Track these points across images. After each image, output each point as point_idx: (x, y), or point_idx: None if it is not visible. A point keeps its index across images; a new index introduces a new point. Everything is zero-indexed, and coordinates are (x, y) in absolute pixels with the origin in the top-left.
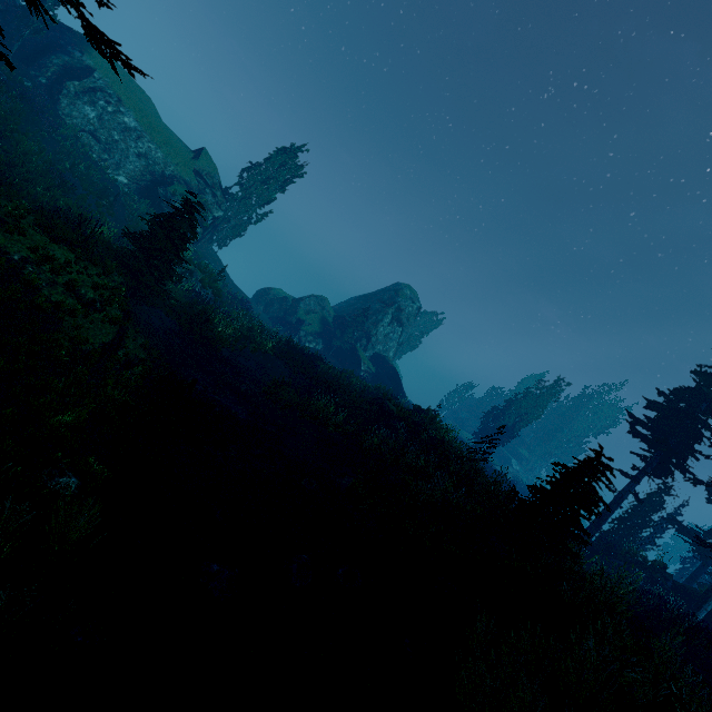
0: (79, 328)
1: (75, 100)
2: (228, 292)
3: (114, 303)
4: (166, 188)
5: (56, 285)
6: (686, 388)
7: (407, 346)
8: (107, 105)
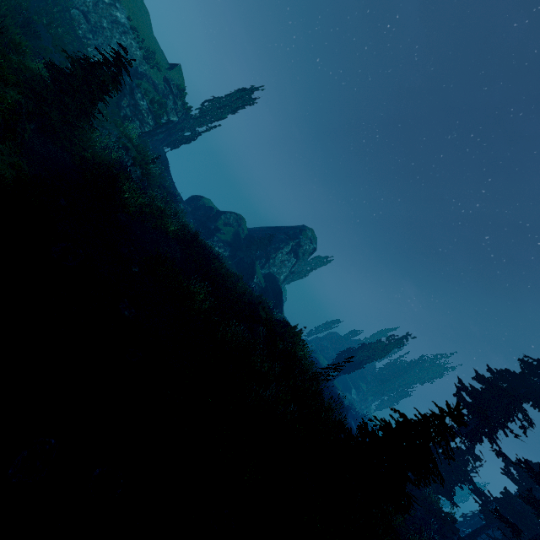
0: None
1: None
2: (161, 182)
3: None
4: (133, 79)
5: None
6: (512, 372)
7: (297, 276)
8: None
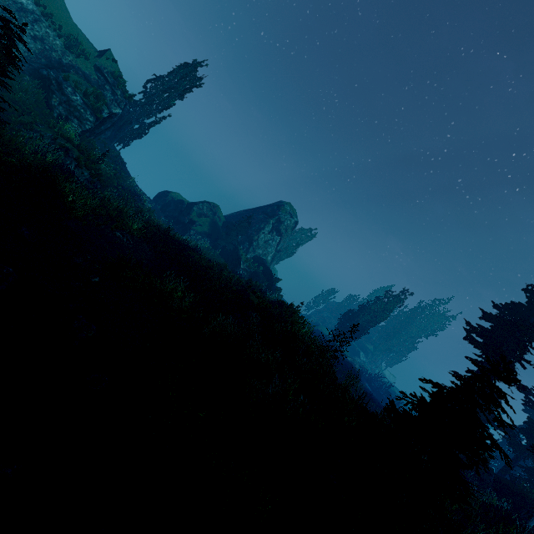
0: None
1: None
2: (119, 182)
3: None
4: (59, 73)
5: None
6: (518, 304)
7: (285, 254)
8: None
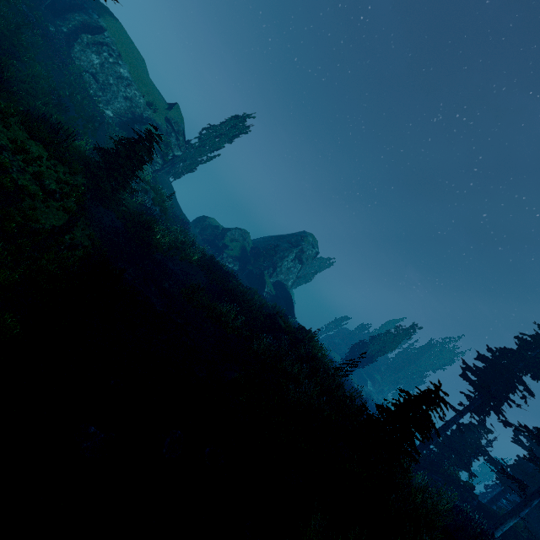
0: (35, 209)
1: (85, 48)
2: (173, 212)
3: (71, 196)
4: (141, 126)
5: (25, 172)
6: (509, 349)
7: (303, 280)
8: (109, 56)
